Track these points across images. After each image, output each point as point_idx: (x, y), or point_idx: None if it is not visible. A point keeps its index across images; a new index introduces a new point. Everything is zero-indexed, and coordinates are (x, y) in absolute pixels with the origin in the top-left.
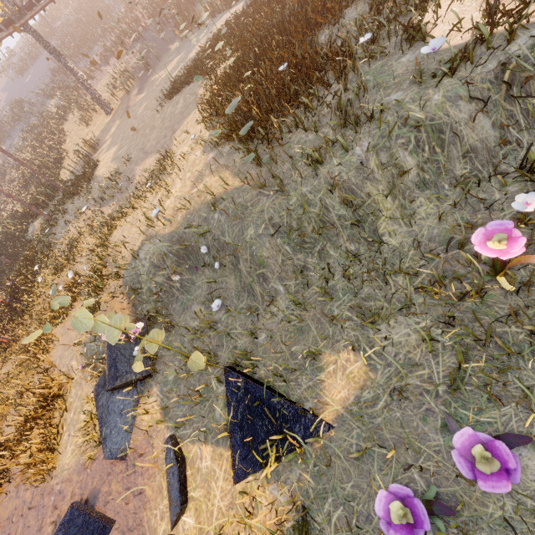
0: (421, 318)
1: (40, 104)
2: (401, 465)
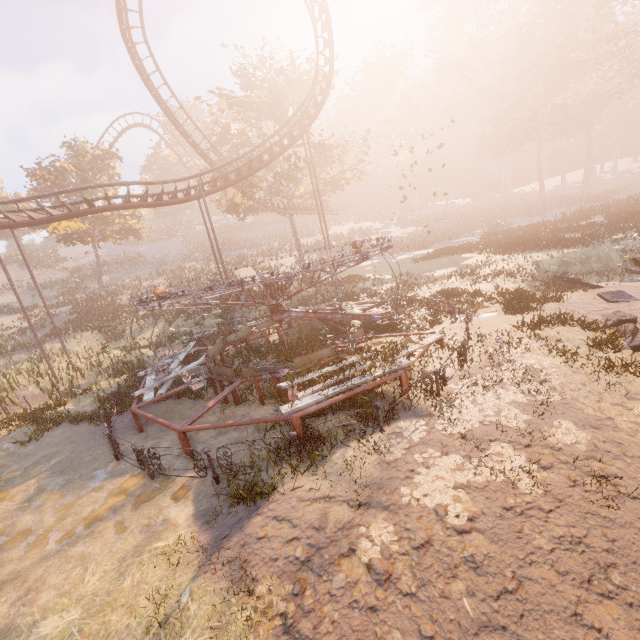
0: None
1: (174, 261)
2: None
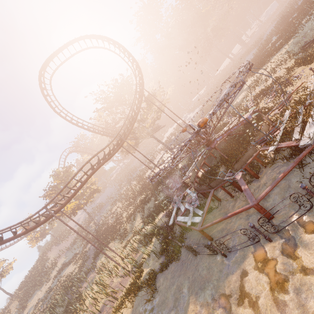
0: None
1: (116, 194)
2: None
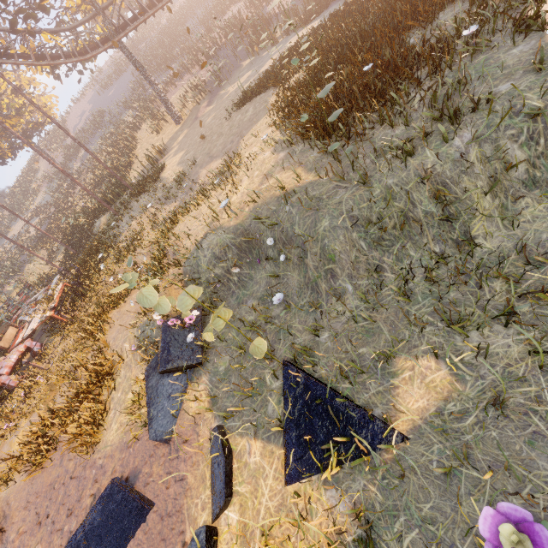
0: (527, 328)
1: (118, 114)
2: (498, 492)
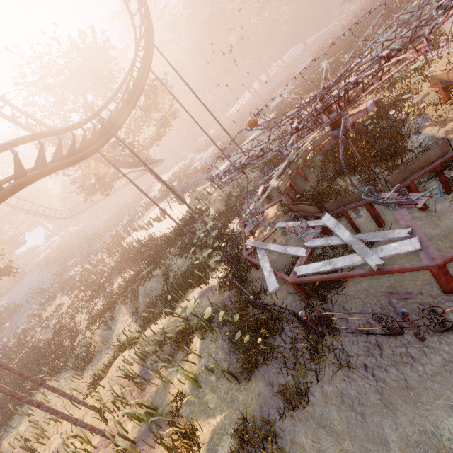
0: None
1: (52, 283)
2: None
